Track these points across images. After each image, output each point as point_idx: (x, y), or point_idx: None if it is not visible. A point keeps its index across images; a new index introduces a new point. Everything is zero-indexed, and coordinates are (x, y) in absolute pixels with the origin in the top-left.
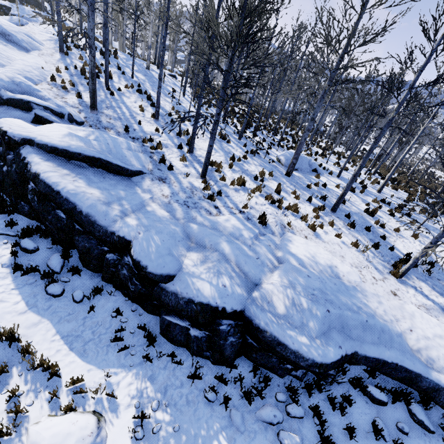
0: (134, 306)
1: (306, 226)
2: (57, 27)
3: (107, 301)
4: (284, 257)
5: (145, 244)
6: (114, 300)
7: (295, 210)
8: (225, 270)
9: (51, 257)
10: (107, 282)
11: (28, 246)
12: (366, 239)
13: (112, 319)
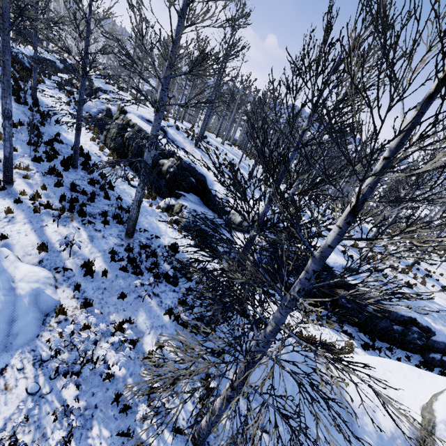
0: (407, 352)
1: (419, 283)
2: (200, 129)
3: (395, 353)
4: (442, 308)
5: (423, 319)
6: (396, 351)
7: (406, 273)
8: (443, 323)
9: (360, 334)
10: (384, 342)
11: (351, 331)
12: (436, 284)
13: (407, 362)
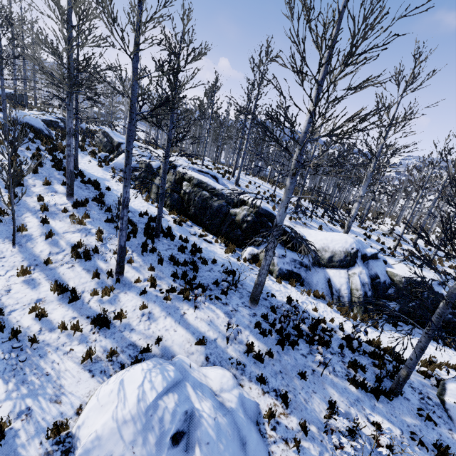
0: None
1: None
2: (240, 168)
3: None
4: None
5: None
6: None
7: None
8: None
9: None
10: None
11: None
12: None
13: None
